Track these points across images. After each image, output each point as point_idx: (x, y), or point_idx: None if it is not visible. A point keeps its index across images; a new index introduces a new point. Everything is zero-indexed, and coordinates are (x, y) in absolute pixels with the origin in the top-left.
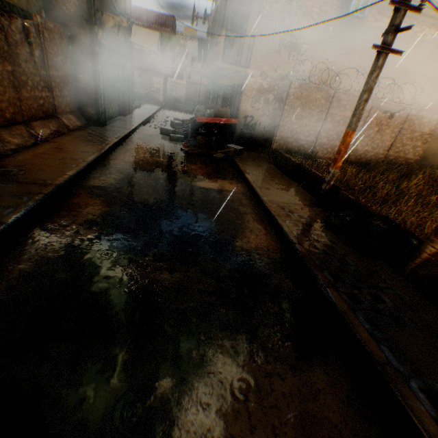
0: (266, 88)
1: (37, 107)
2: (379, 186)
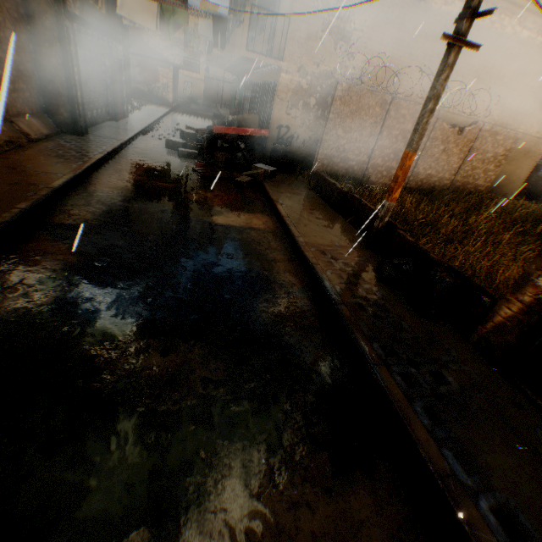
0: (306, 89)
1: None
2: (444, 221)
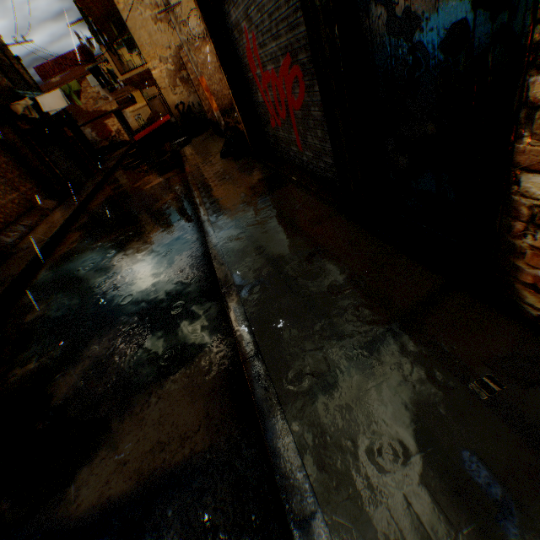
0: (174, 70)
1: (17, 206)
2: None
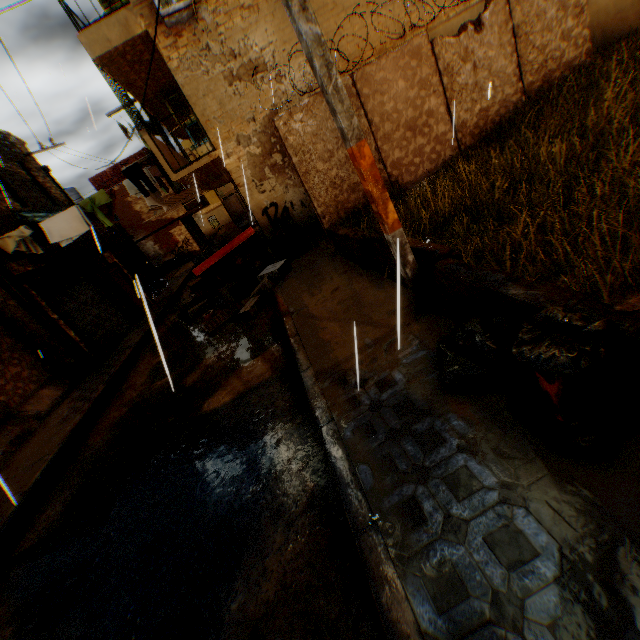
0: (260, 153)
1: None
2: (543, 157)
